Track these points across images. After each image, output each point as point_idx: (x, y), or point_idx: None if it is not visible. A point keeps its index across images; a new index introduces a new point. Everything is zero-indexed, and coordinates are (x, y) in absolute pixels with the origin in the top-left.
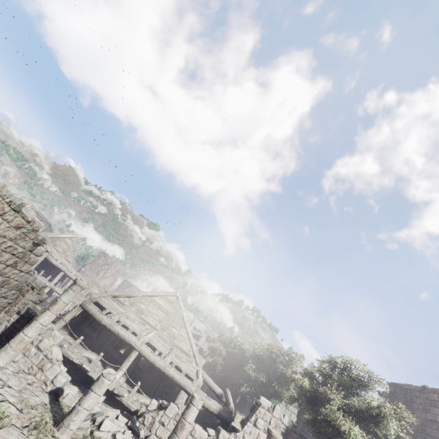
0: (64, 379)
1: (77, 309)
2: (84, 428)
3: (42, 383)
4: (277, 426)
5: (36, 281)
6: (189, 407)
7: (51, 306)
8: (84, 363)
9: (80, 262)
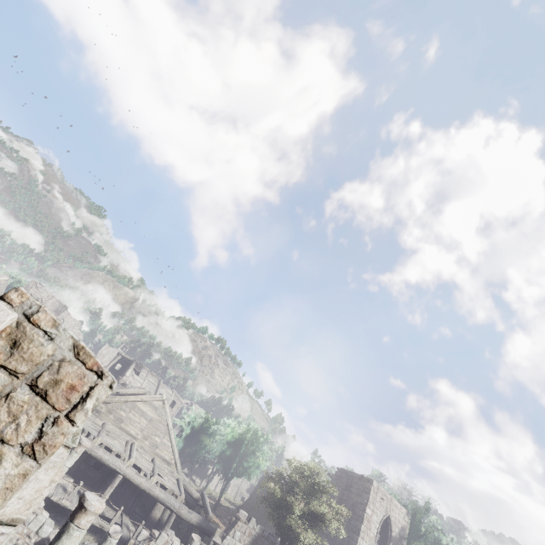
0: (51, 528)
1: None
2: None
3: (25, 536)
4: (250, 534)
5: None
6: None
7: None
8: (62, 497)
9: None
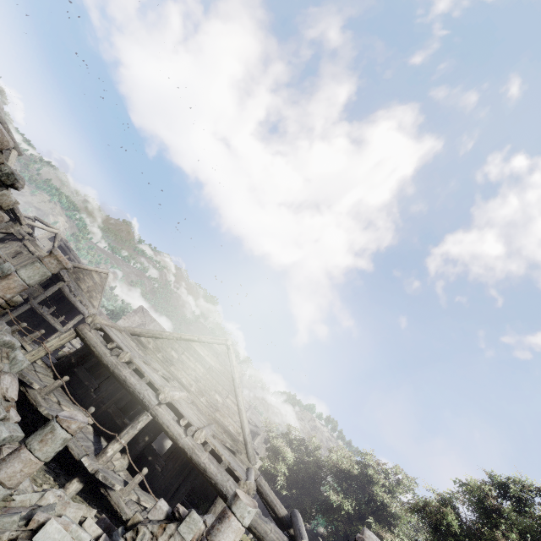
0: (6, 433)
1: (70, 334)
2: None
3: None
4: None
5: (4, 266)
6: (224, 517)
7: None
8: None
9: (113, 318)
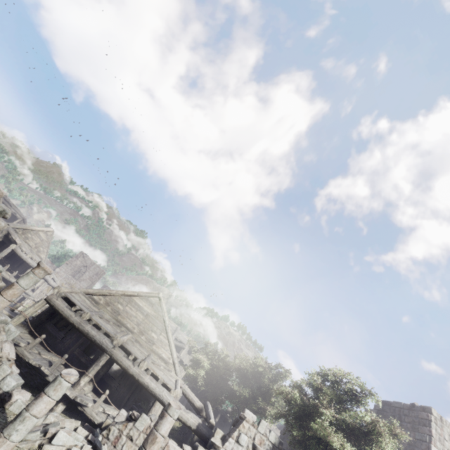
0: (14, 382)
1: (42, 303)
2: (31, 440)
3: None
4: (262, 443)
5: None
6: (164, 416)
7: (5, 291)
8: (42, 365)
9: (55, 262)
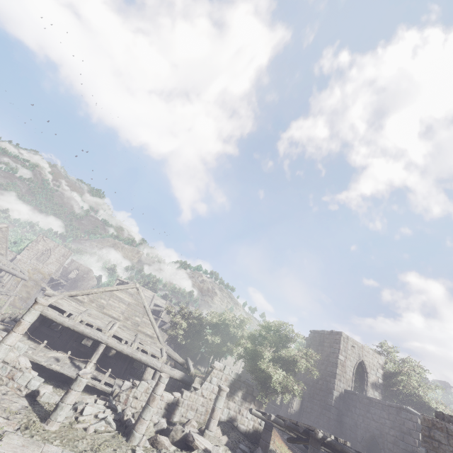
0: (38, 382)
1: None
2: (69, 417)
3: (16, 389)
4: (227, 379)
5: None
6: (158, 384)
7: (16, 328)
8: (52, 363)
9: (12, 248)
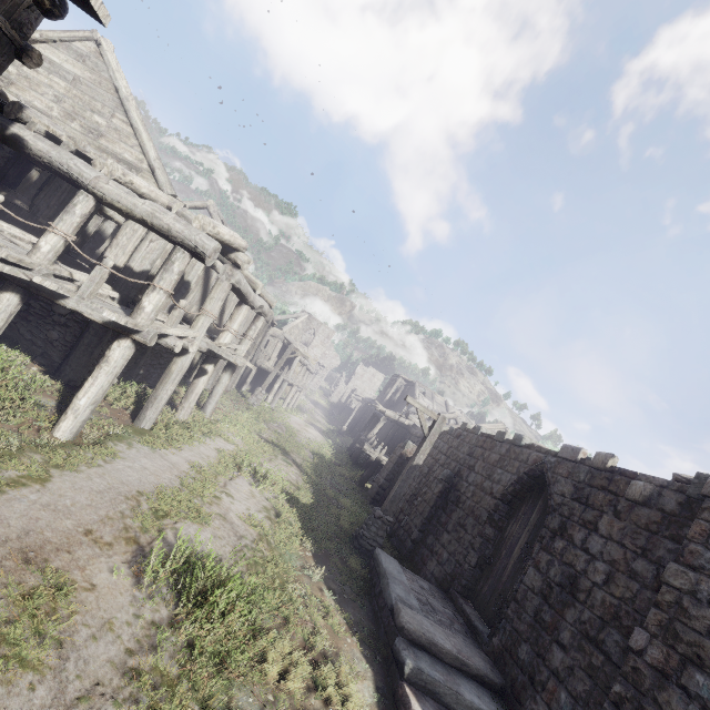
0: None
1: None
2: None
3: None
4: None
5: None
6: None
7: None
8: None
9: None
